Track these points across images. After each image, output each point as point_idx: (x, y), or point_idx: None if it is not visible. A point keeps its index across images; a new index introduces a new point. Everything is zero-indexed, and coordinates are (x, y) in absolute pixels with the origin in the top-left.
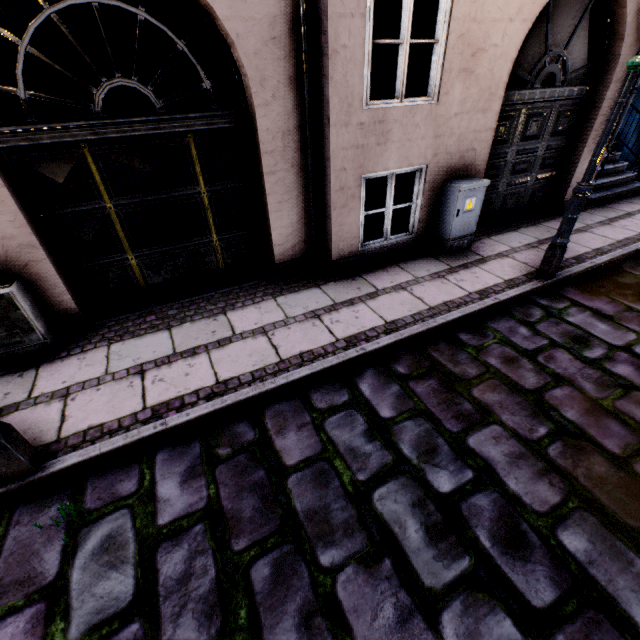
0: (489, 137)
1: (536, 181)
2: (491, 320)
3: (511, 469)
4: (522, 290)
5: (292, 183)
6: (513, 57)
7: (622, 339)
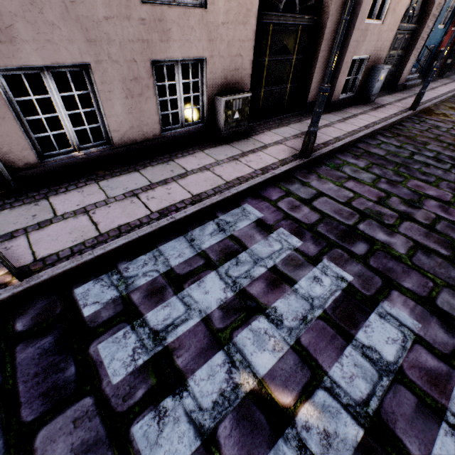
0: (389, 45)
1: (390, 73)
2: (403, 123)
3: (444, 151)
4: (408, 113)
5: (325, 58)
6: (406, 6)
7: (448, 126)
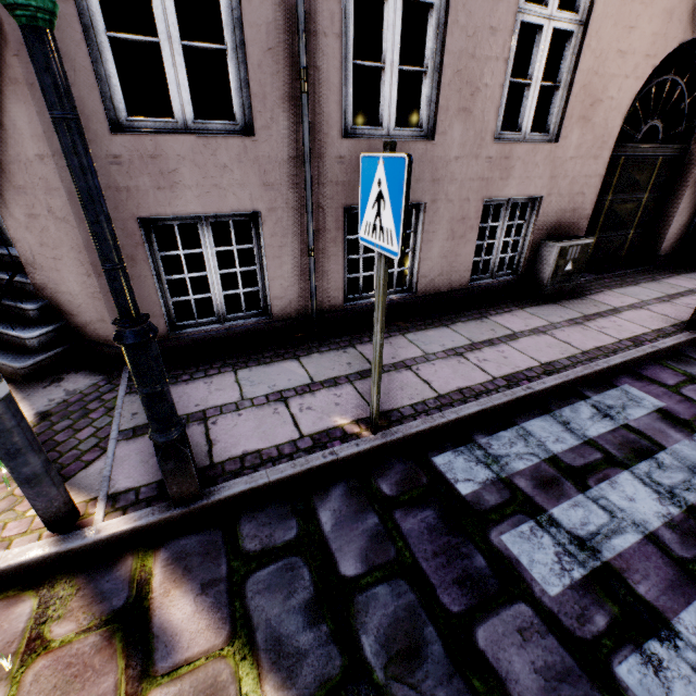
0: None
1: None
2: None
3: None
4: None
5: (694, 196)
6: None
7: None
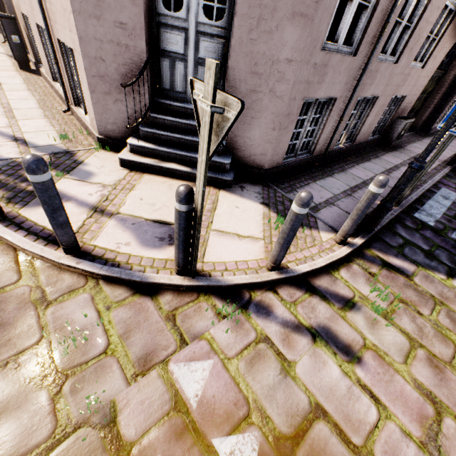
0: None
1: None
2: None
3: None
4: None
5: (438, 98)
6: None
7: None
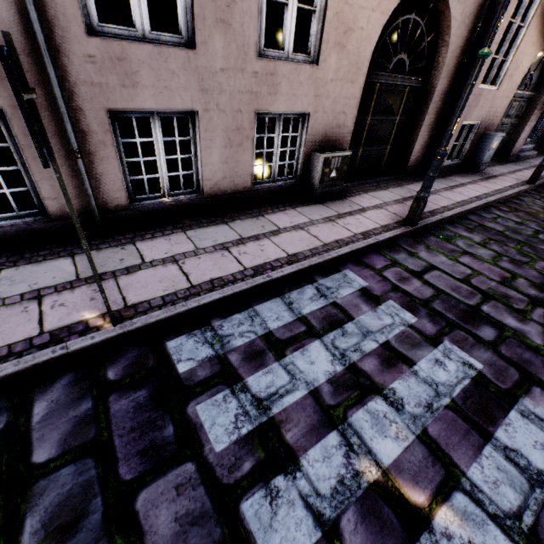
0: (503, 112)
1: (501, 141)
2: (521, 197)
3: None
4: (526, 187)
5: (432, 121)
6: (525, 73)
7: None
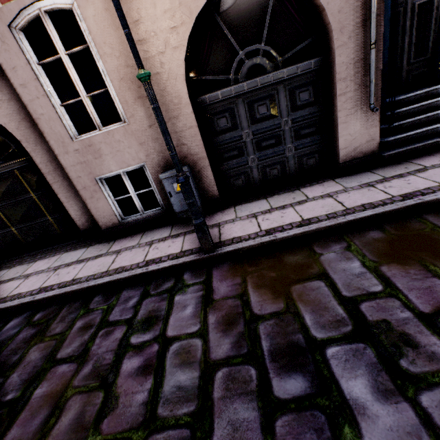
0: (195, 132)
1: (298, 150)
2: (130, 287)
3: None
4: (174, 262)
5: (69, 186)
6: (182, 74)
7: (181, 330)
